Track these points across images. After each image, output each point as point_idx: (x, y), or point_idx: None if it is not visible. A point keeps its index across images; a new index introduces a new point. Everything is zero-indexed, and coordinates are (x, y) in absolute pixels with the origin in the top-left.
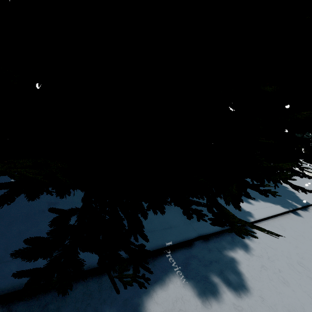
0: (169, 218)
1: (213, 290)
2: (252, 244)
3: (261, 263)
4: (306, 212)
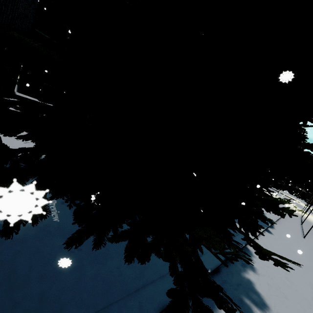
0: None
1: (249, 311)
2: (255, 264)
3: (266, 281)
4: (274, 230)
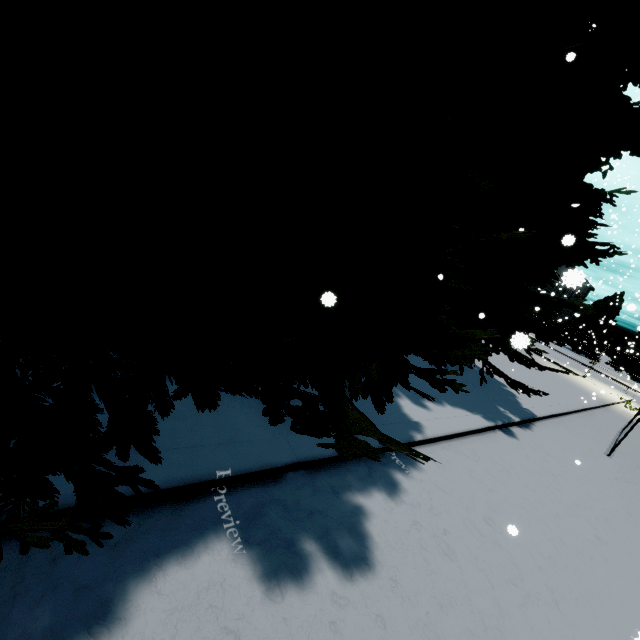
0: (244, 423)
1: (297, 568)
2: (406, 483)
3: (414, 517)
4: (526, 431)
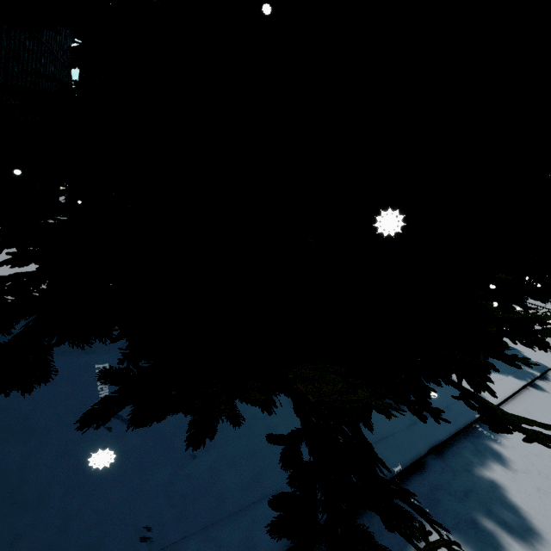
0: (373, 420)
1: (493, 545)
2: (506, 452)
3: (533, 483)
4: (549, 383)
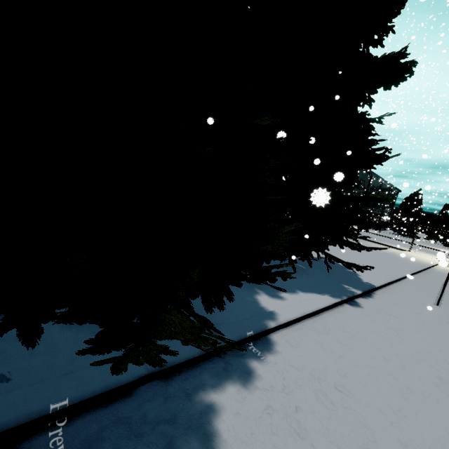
0: None
1: None
2: (261, 369)
3: (266, 401)
4: (369, 300)
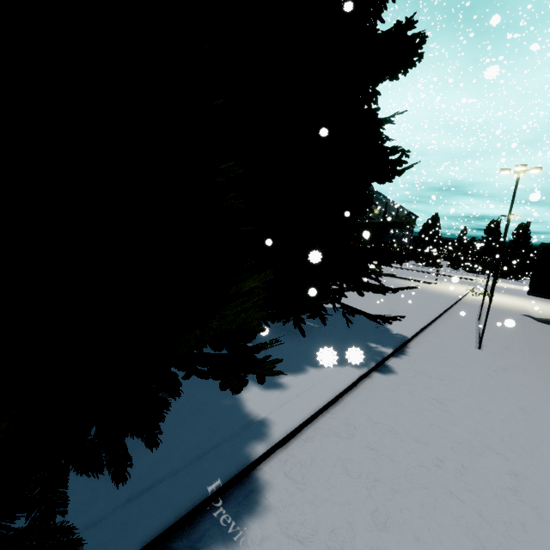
0: None
1: None
2: None
3: None
4: (403, 359)
